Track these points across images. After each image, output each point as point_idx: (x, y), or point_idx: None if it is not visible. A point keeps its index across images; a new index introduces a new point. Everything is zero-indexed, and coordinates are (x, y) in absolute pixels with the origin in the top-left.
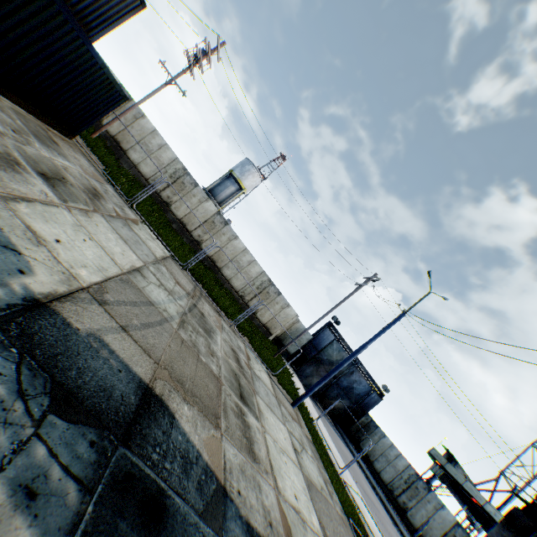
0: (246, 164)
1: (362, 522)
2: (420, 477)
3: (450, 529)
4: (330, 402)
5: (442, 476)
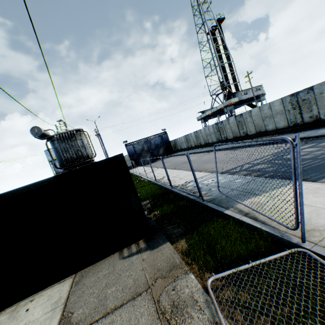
0: (47, 153)
1: (137, 176)
2: (185, 135)
3: (195, 136)
4: (159, 155)
5: (204, 120)
